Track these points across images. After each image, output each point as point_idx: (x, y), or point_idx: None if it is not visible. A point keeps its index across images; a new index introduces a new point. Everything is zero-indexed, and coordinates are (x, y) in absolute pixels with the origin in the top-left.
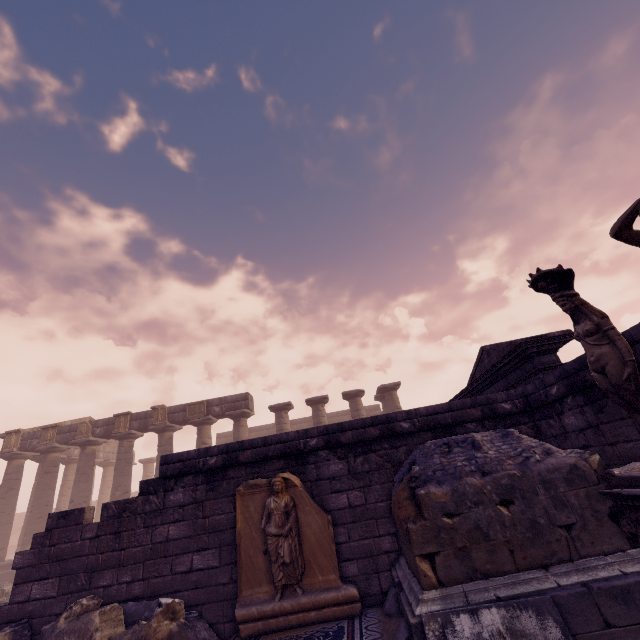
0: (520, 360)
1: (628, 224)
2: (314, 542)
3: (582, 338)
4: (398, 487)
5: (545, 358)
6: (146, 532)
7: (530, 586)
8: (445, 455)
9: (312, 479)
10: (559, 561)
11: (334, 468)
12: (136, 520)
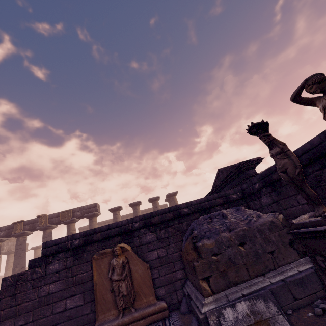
0: (238, 173)
1: (299, 94)
2: (140, 280)
3: (274, 156)
4: (186, 243)
5: (250, 171)
6: (34, 291)
7: (258, 286)
8: (209, 223)
9: (137, 245)
10: (269, 270)
11: (149, 237)
12: (27, 285)
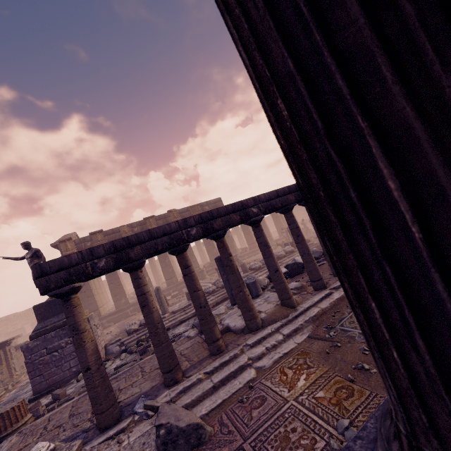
0: None
1: None
2: None
3: None
4: None
5: None
6: None
7: None
8: None
9: None
10: None
11: None
12: None
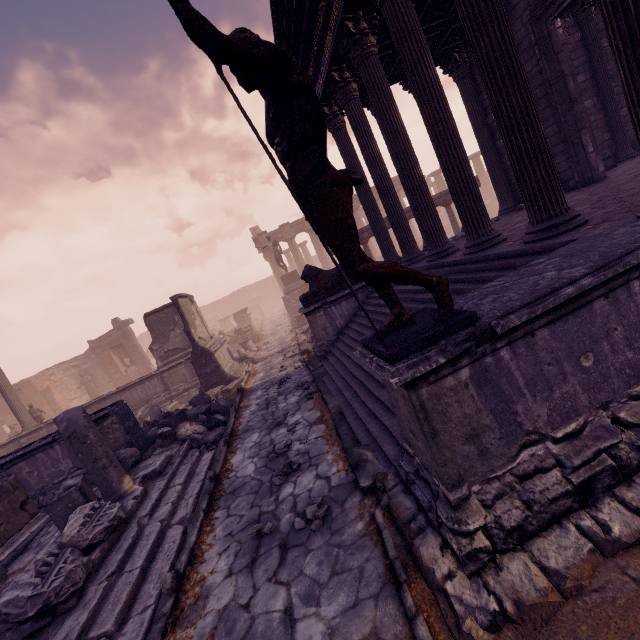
0: None
1: None
2: None
3: None
4: None
5: None
6: None
7: None
8: None
9: None
10: None
11: None
12: None
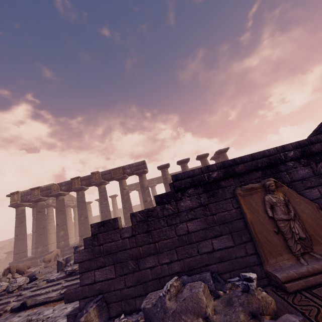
0: None
1: None
2: (311, 222)
3: None
4: None
5: None
6: (170, 229)
7: None
8: None
9: (287, 181)
10: None
11: (302, 172)
12: (160, 222)
